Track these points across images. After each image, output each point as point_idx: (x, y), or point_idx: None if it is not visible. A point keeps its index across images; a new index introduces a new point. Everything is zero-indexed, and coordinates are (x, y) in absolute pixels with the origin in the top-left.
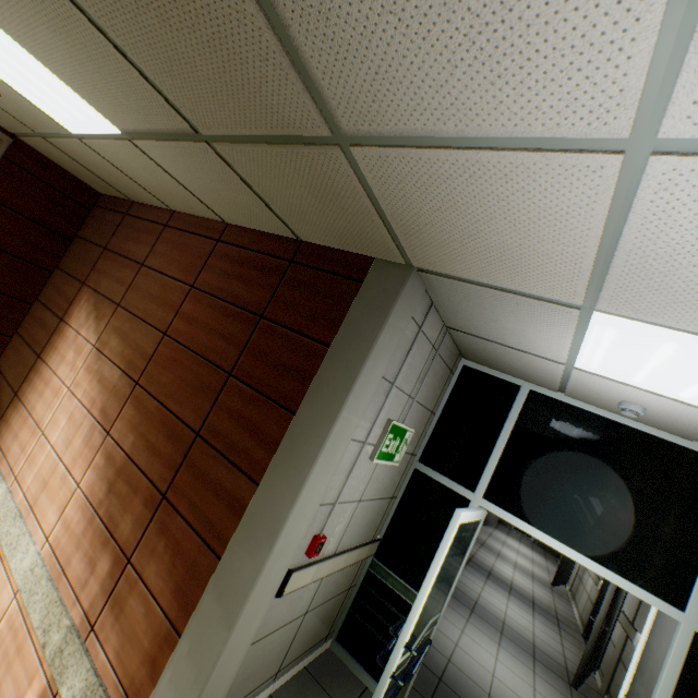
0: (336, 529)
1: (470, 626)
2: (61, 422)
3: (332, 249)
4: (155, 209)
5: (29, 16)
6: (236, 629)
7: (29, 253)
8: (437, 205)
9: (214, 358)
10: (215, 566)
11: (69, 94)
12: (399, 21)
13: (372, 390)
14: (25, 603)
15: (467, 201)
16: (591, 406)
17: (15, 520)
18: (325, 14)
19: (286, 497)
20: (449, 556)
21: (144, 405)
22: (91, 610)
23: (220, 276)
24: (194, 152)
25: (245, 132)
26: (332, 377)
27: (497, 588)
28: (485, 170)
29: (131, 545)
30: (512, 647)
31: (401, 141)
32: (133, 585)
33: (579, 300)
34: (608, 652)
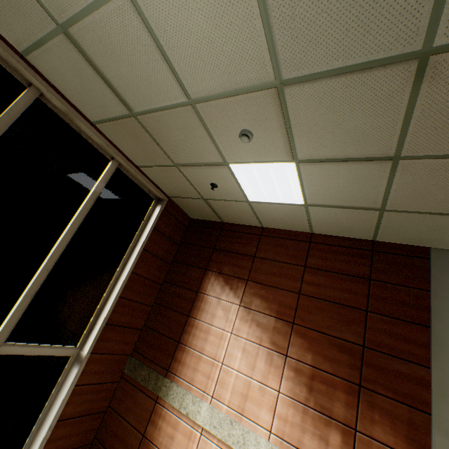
0: None
1: None
2: (236, 354)
3: (396, 243)
4: (245, 226)
5: (340, 177)
6: None
7: (164, 255)
8: None
9: (348, 303)
10: (427, 418)
11: (296, 192)
12: None
13: None
14: None
15: None
16: None
17: (232, 425)
18: None
19: None
20: None
21: (307, 335)
22: None
23: (324, 260)
24: (359, 212)
25: (423, 211)
26: (442, 306)
27: None
28: None
29: (351, 420)
30: None
31: None
32: (368, 444)
33: None
34: None
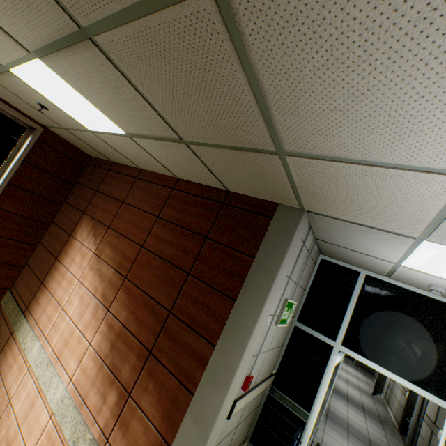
0: (256, 370)
1: (328, 427)
2: (75, 302)
3: (249, 196)
4: (128, 167)
5: (95, 83)
6: (208, 442)
7: (49, 194)
8: (334, 185)
9: (176, 263)
10: (189, 399)
11: (99, 115)
12: (343, 114)
13: (280, 284)
14: (59, 423)
15: (355, 185)
16: (407, 285)
17: (48, 367)
18: (296, 106)
19: (235, 355)
20: (327, 386)
21: (131, 292)
22: (105, 428)
23: (176, 211)
24: (174, 146)
25: (216, 143)
26: (258, 278)
27: (339, 398)
28: (373, 175)
29: (130, 385)
30: (356, 441)
31: (321, 157)
32: (133, 411)
33: (416, 235)
34: (418, 443)
